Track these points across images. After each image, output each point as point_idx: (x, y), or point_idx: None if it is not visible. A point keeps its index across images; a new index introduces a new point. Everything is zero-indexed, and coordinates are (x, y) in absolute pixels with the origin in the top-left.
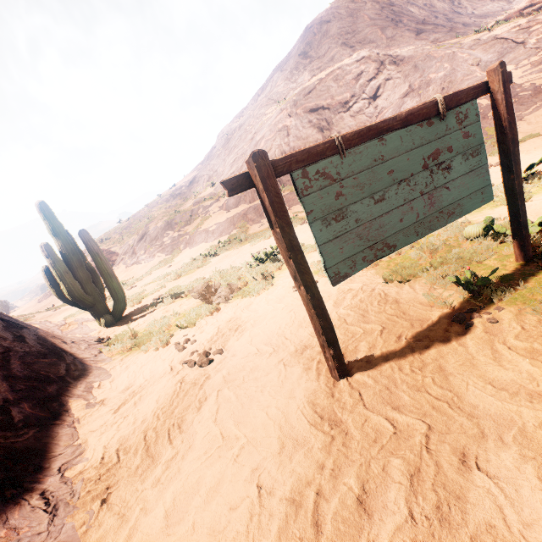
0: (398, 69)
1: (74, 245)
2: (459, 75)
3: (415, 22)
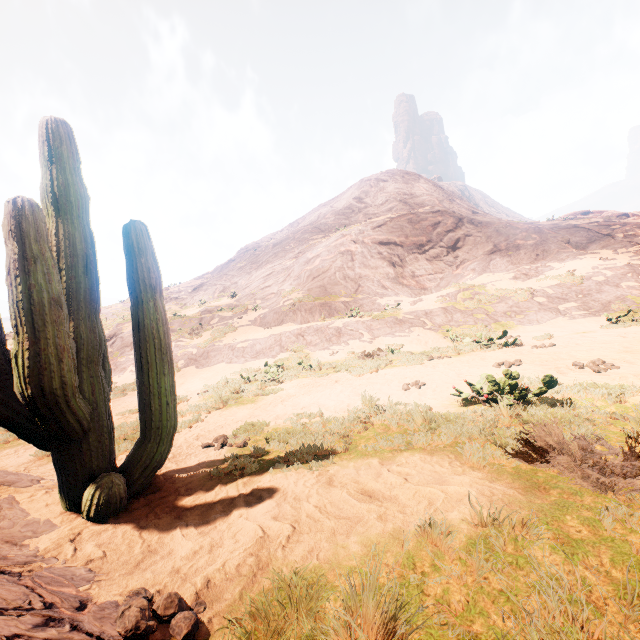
0: (478, 229)
1: (94, 251)
2: (553, 247)
3: (466, 205)
